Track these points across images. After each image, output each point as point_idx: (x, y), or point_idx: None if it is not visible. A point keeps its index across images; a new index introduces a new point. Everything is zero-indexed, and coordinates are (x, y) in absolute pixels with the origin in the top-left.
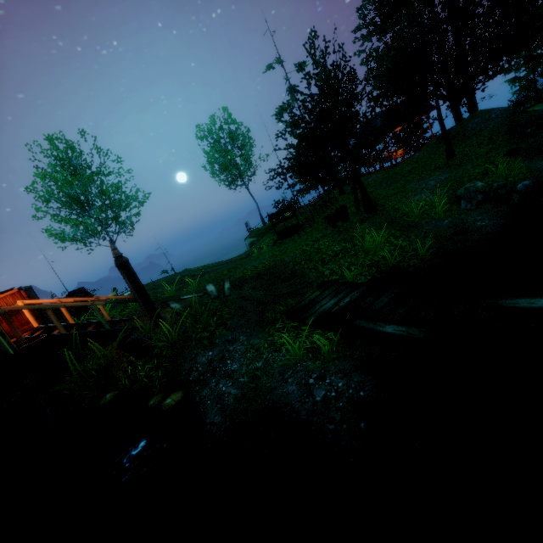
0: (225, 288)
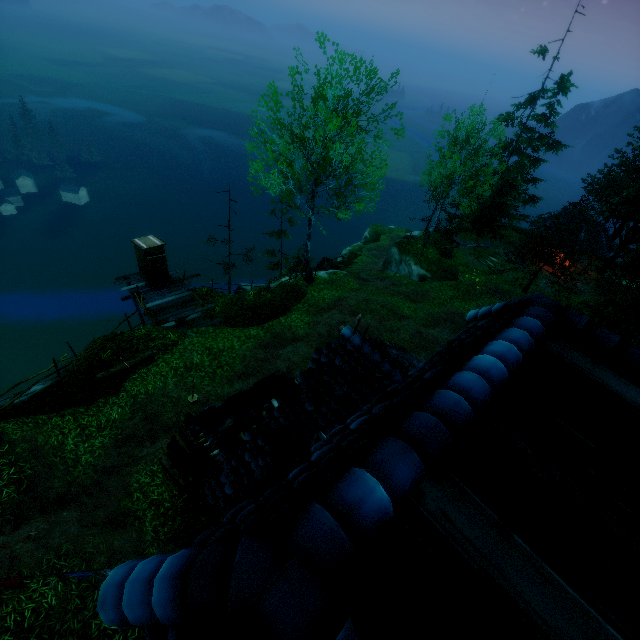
0: None
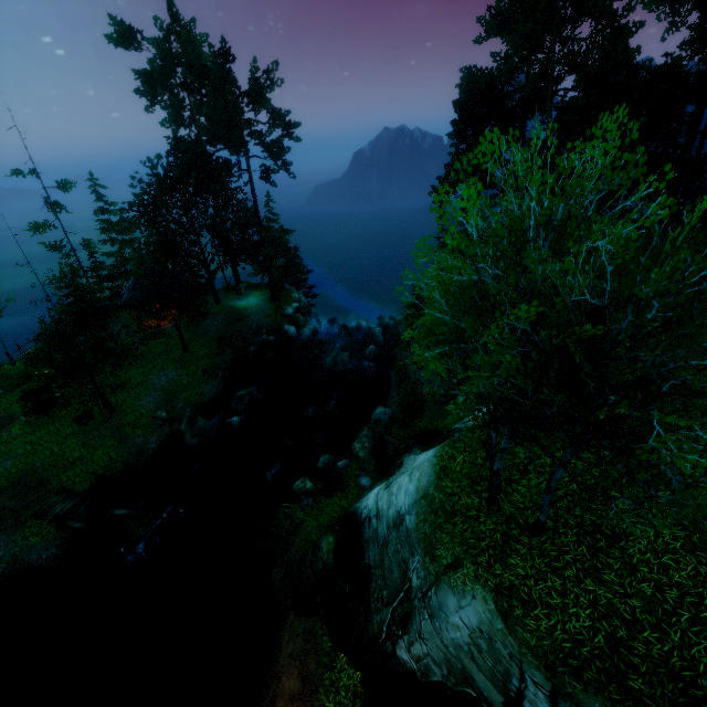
0: None
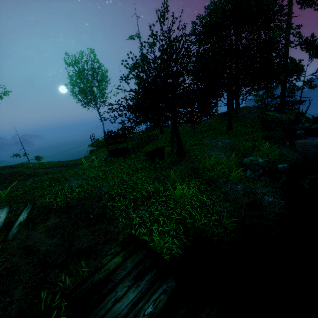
0: (17, 221)
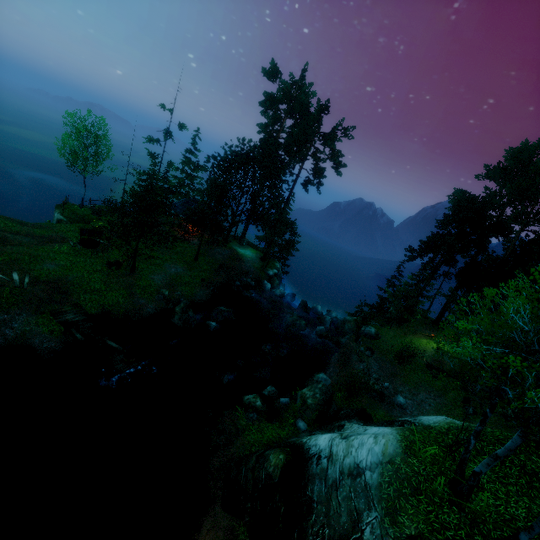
0: (25, 281)
